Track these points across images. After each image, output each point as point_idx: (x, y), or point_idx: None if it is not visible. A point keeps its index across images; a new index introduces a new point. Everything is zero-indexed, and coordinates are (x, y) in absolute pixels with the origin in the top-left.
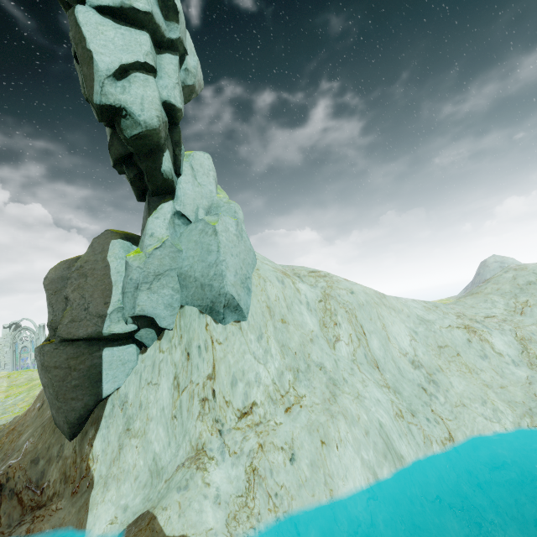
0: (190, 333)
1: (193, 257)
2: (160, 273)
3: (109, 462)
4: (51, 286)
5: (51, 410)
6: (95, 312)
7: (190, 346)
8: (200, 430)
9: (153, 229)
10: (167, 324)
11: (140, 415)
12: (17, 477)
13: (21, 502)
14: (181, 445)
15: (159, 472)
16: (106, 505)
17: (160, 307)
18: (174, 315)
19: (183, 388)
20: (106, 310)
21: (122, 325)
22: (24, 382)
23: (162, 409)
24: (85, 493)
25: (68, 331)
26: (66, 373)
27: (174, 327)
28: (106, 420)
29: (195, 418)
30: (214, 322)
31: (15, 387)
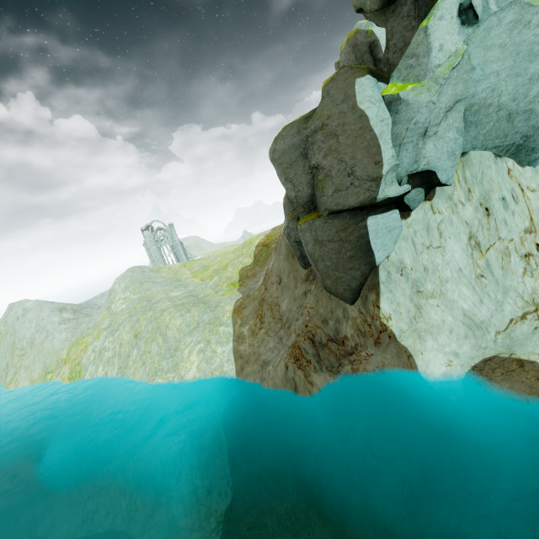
0: (485, 184)
1: (497, 73)
2: (449, 109)
3: (408, 320)
4: (283, 159)
5: (324, 281)
6: (365, 176)
7: (487, 200)
8: (531, 285)
9: (439, 39)
10: (447, 178)
11: (429, 278)
12: (318, 333)
13: (331, 351)
14: (504, 302)
15: (480, 326)
16: (431, 352)
17: (443, 157)
18: (454, 166)
19: (487, 246)
20: (380, 170)
21: (394, 187)
22: (200, 269)
23: (458, 270)
24: (390, 344)
25: (335, 203)
26: (340, 246)
27: (455, 182)
28: (386, 286)
29: (520, 275)
30: (518, 166)
31: (197, 273)
